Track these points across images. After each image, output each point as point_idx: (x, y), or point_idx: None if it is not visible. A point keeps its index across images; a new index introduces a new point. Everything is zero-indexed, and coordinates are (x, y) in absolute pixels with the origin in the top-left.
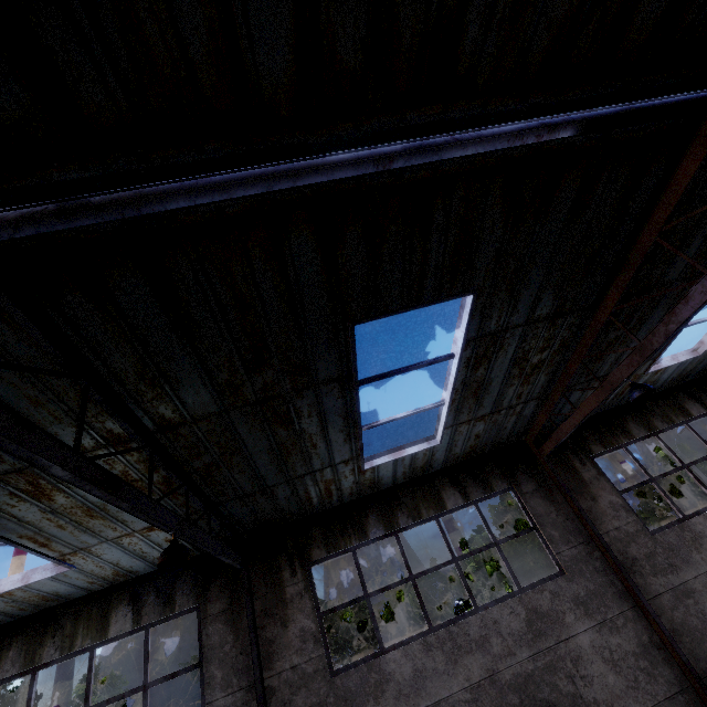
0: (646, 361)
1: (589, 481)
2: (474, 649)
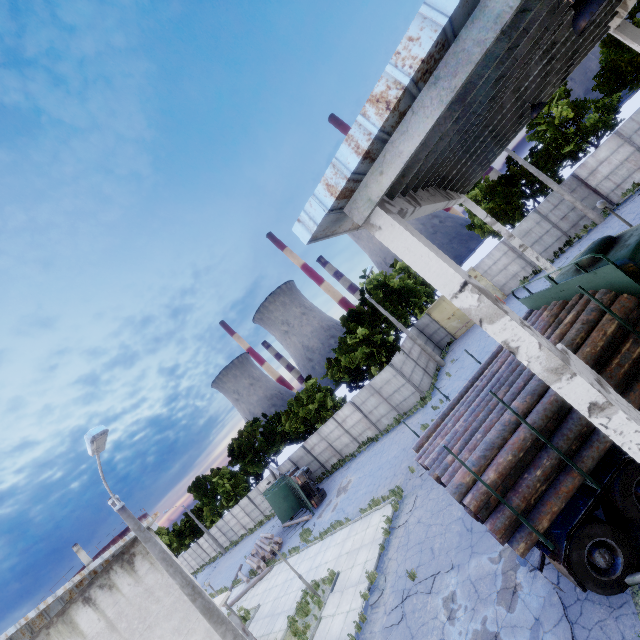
0: None
1: None
2: None
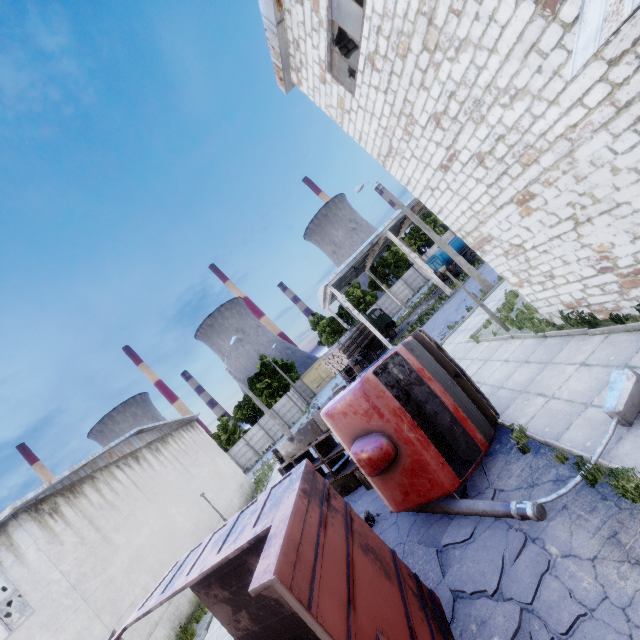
0: None
1: None
2: None
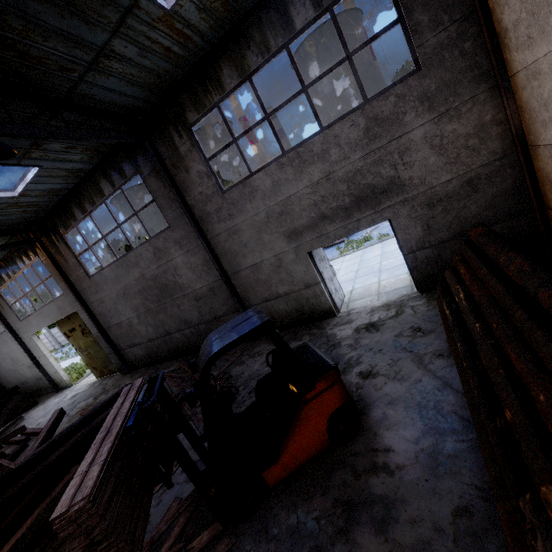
0: (135, 4)
1: (184, 154)
2: (134, 266)
